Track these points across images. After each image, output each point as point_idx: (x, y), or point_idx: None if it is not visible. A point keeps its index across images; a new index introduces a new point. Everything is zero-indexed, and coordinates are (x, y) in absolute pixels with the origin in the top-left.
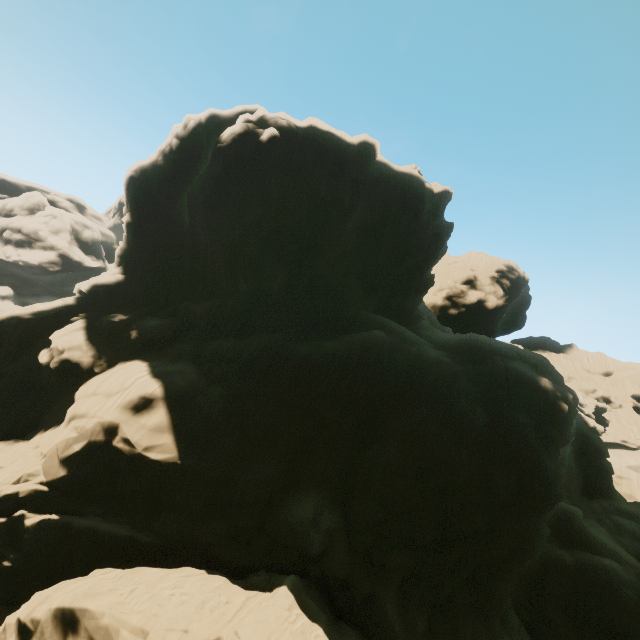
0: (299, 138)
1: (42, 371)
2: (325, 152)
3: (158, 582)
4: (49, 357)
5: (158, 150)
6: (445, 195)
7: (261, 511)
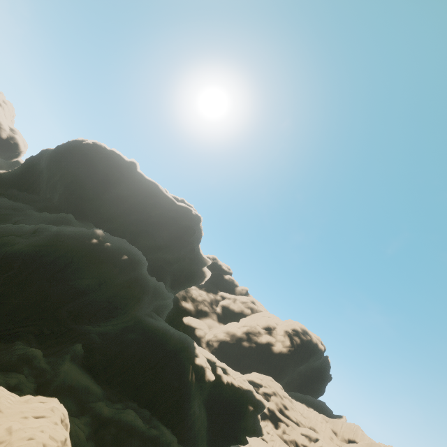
0: (103, 150)
1: None
2: (112, 158)
3: None
4: None
5: None
6: (187, 209)
7: None
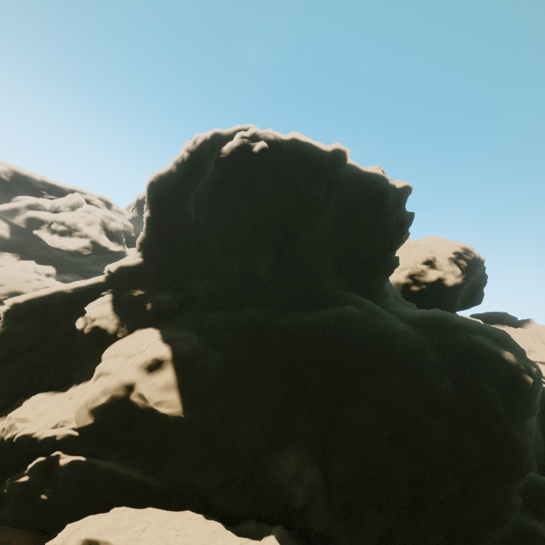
0: (283, 148)
1: (78, 335)
2: (304, 158)
3: (165, 523)
4: (84, 324)
5: (173, 161)
6: (406, 190)
7: (250, 464)
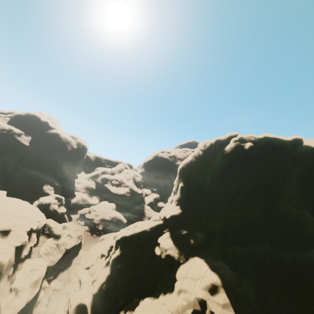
0: (260, 143)
1: (157, 258)
2: (274, 147)
3: None
4: (160, 252)
5: (192, 155)
6: None
7: None
